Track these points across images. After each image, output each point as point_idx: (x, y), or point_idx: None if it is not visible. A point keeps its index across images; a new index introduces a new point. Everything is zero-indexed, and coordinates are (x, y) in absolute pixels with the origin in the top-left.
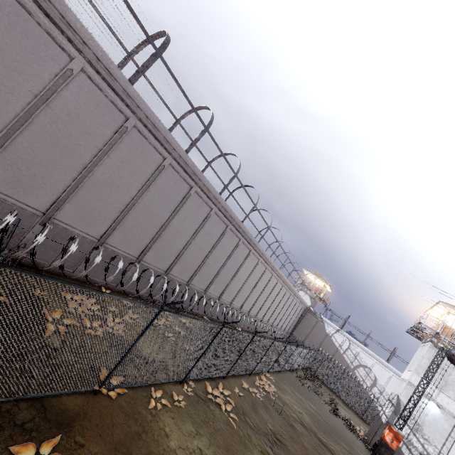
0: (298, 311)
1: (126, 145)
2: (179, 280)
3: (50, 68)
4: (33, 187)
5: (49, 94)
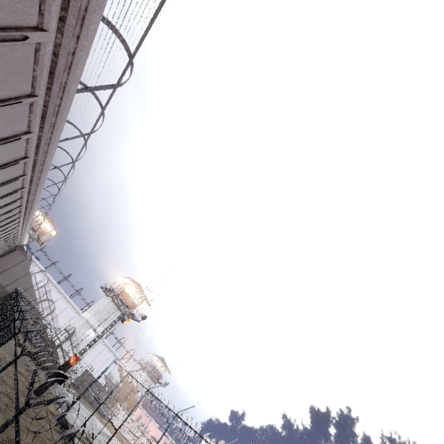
0: (9, 248)
1: (3, 169)
2: None
3: (4, 134)
4: None
5: None
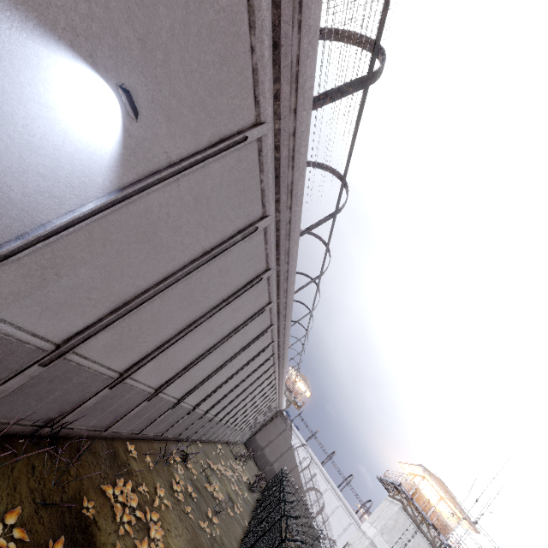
0: (271, 414)
1: (248, 293)
2: (200, 412)
3: (238, 224)
4: (130, 347)
5: (219, 250)
